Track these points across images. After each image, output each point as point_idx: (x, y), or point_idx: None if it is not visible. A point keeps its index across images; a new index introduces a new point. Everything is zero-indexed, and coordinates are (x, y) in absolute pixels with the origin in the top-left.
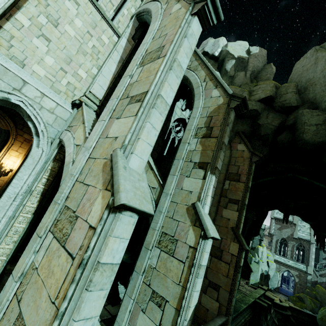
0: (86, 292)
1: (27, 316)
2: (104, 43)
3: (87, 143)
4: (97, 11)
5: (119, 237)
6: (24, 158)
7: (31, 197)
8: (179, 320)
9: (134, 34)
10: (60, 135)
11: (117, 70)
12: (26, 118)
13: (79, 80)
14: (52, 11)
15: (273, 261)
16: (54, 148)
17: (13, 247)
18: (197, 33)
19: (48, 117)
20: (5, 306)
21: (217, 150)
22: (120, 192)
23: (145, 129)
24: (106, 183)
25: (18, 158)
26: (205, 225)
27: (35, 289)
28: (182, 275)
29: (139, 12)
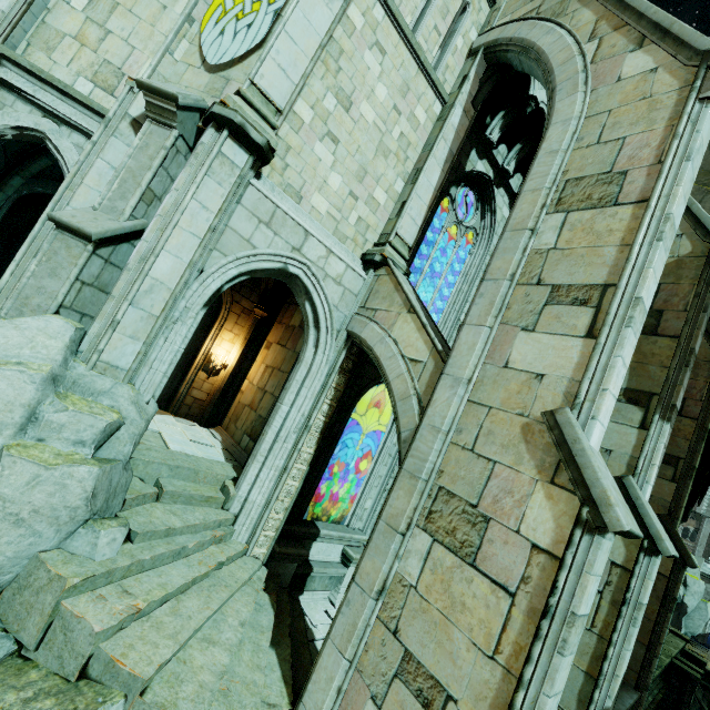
0: (560, 657)
1: (430, 663)
2: (418, 122)
3: (454, 369)
4: (411, 58)
5: (596, 574)
6: (245, 345)
7: (308, 436)
8: (597, 695)
9: (477, 94)
10: (348, 323)
11: (441, 179)
12: (301, 297)
13: (375, 209)
14: (343, 81)
15: (698, 575)
16: (338, 348)
17: (283, 518)
18: (706, 139)
19: (333, 292)
20: (367, 634)
21: (677, 367)
22: (615, 507)
23: (615, 371)
24: (546, 469)
25: (232, 344)
26: (652, 528)
27: (430, 623)
28: (596, 615)
29: (495, 43)
